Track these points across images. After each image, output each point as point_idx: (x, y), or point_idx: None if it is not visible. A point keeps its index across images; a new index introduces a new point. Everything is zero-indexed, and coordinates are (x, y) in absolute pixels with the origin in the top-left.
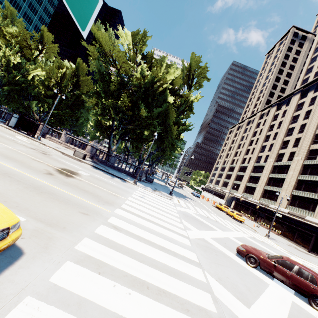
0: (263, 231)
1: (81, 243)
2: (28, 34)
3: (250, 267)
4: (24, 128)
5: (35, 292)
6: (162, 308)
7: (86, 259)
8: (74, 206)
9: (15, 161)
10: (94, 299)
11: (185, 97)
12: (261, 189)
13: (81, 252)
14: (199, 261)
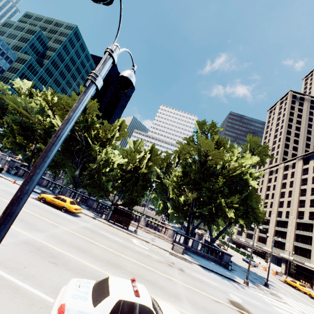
0: None
1: None
2: (109, 126)
3: None
4: (120, 221)
5: None
6: None
7: None
8: None
9: None
10: None
11: (251, 173)
12: None
13: None
14: None
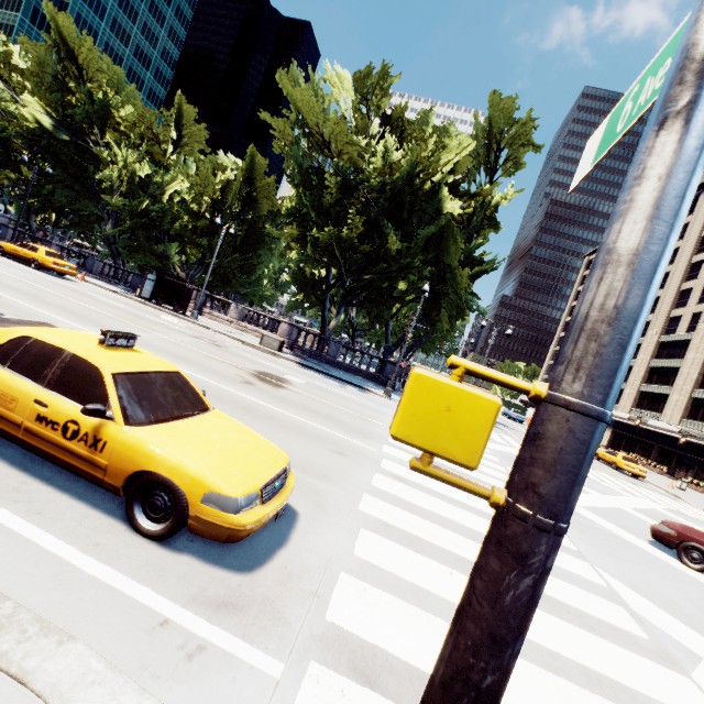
0: (698, 500)
1: (363, 502)
2: (154, 114)
3: (691, 569)
4: (168, 300)
5: (347, 569)
6: (545, 618)
7: (385, 528)
8: (317, 440)
9: (189, 362)
10: (432, 588)
11: (481, 196)
12: (682, 398)
13: (371, 516)
14: (578, 549)
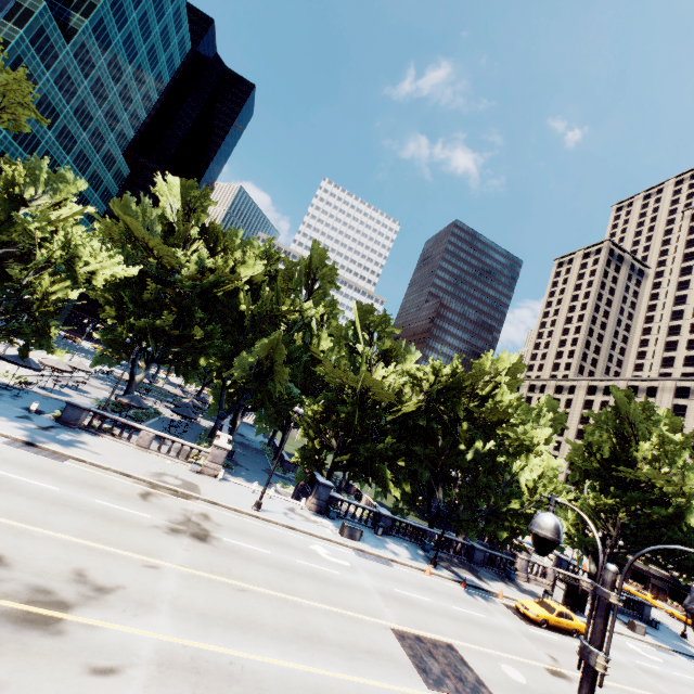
0: None
1: None
2: None
3: None
4: (570, 603)
5: None
6: None
7: None
8: None
9: None
10: None
11: None
12: None
13: None
14: None
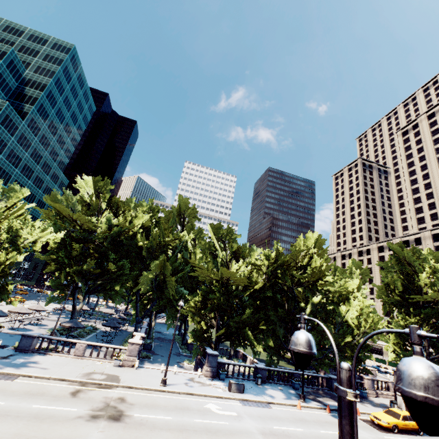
0: None
1: None
2: None
3: None
4: None
5: None
6: None
7: None
8: None
9: None
10: None
11: None
12: None
13: None
14: None
